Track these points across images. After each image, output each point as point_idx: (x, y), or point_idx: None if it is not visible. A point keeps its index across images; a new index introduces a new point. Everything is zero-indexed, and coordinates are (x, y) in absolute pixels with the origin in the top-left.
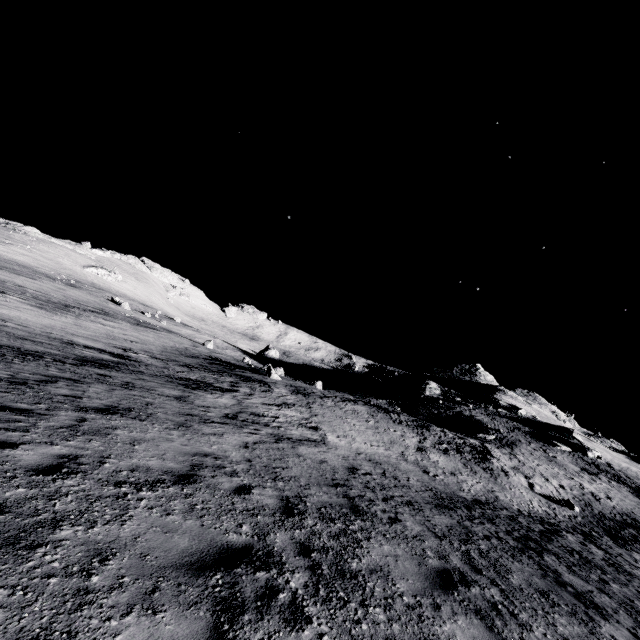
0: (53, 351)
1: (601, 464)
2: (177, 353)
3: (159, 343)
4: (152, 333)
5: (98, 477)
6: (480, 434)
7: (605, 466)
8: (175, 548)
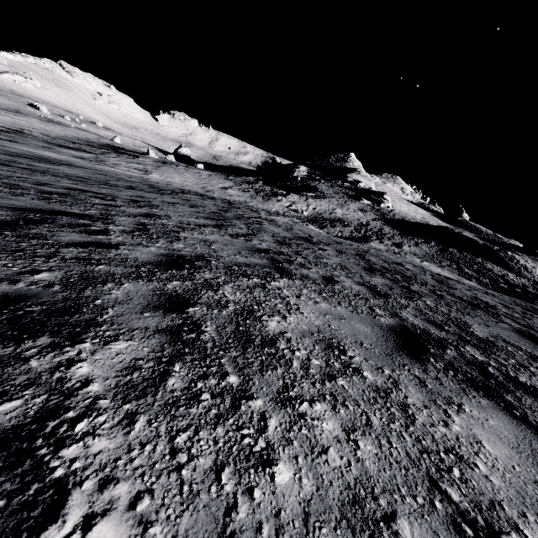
0: None
1: (385, 210)
2: (75, 139)
3: (63, 133)
4: (59, 127)
5: None
6: (303, 193)
7: (386, 211)
8: None
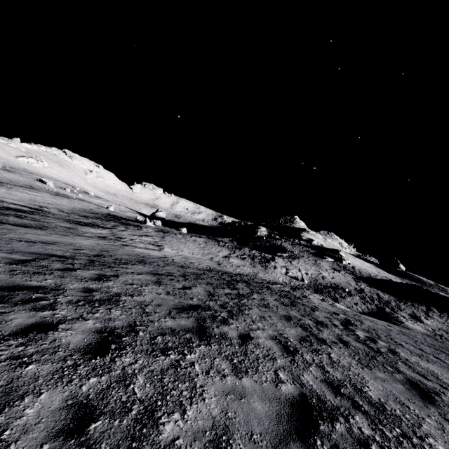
0: None
1: (348, 267)
2: (82, 211)
3: (70, 206)
4: (66, 200)
5: (2, 237)
6: (279, 253)
7: (350, 268)
8: (28, 250)
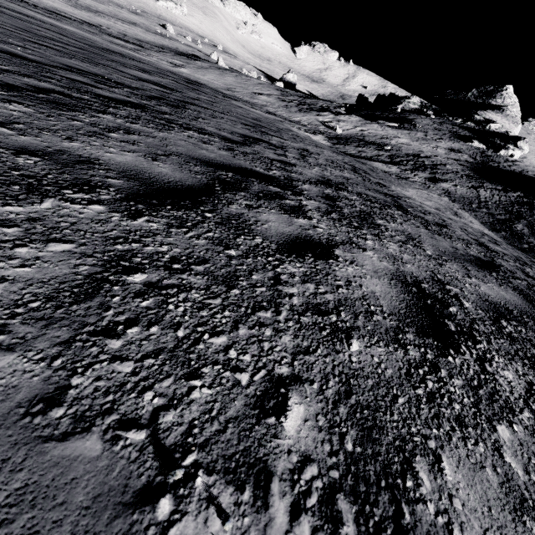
0: (40, 6)
1: (501, 158)
2: (158, 44)
3: (154, 41)
4: (158, 38)
5: None
6: (381, 121)
7: (502, 159)
8: None
